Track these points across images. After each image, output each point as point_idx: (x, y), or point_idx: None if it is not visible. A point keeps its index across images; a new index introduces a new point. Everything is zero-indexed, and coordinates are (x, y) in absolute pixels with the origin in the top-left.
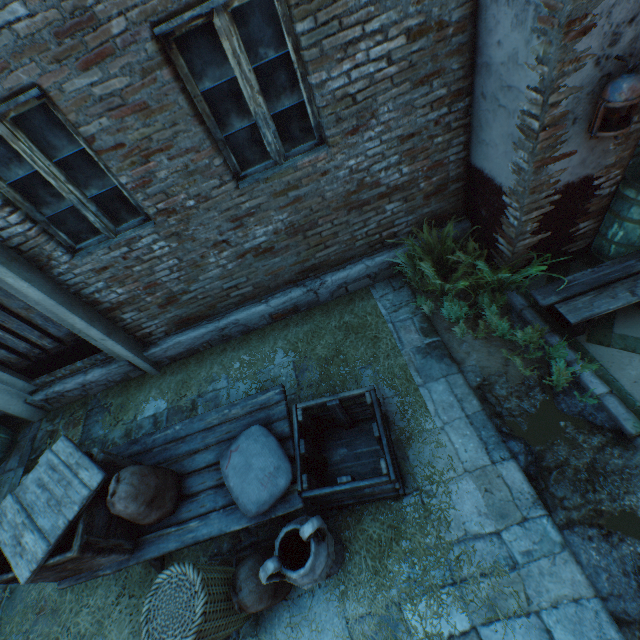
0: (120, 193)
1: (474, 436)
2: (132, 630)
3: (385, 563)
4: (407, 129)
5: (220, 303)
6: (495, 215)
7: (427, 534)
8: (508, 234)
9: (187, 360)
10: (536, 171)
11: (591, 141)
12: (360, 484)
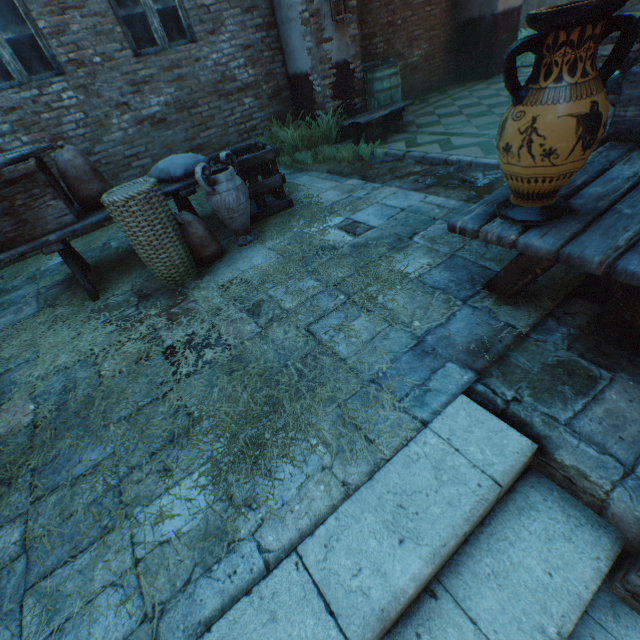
0: (35, 44)
1: (328, 181)
2: (73, 330)
3: (288, 225)
4: (246, 41)
5: (123, 173)
6: (311, 98)
7: (311, 209)
8: (320, 102)
9: (91, 234)
10: (317, 47)
11: (338, 35)
12: (256, 154)
